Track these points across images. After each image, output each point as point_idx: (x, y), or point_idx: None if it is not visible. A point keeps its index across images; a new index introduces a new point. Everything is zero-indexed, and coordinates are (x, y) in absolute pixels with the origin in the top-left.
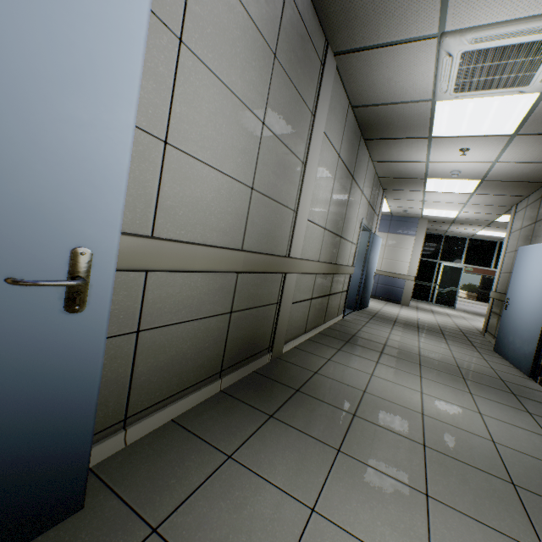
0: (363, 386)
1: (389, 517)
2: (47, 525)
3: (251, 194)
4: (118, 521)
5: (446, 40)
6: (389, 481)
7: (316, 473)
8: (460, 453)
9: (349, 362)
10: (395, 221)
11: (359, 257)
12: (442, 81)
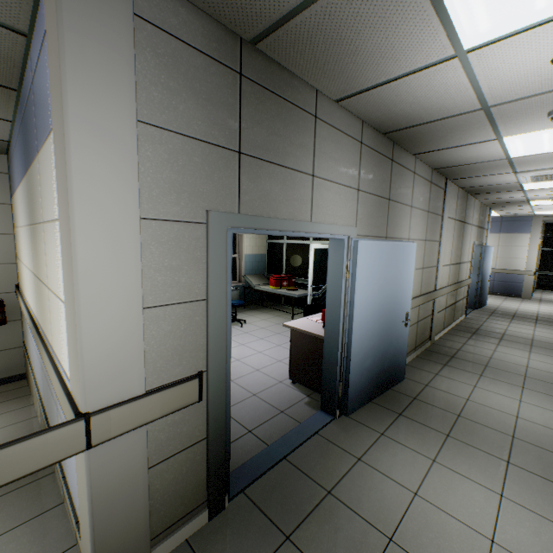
0: (489, 355)
1: (505, 390)
2: (400, 380)
3: (422, 270)
4: (414, 383)
5: (518, 174)
6: (505, 383)
7: (472, 380)
8: (544, 379)
9: (478, 345)
10: (505, 222)
11: (473, 266)
12: (521, 181)
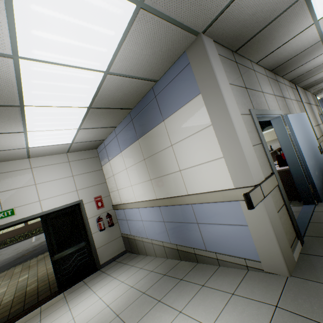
0: None
1: None
2: None
3: None
4: None
5: None
6: None
7: None
8: None
9: None
10: None
11: None
12: None
